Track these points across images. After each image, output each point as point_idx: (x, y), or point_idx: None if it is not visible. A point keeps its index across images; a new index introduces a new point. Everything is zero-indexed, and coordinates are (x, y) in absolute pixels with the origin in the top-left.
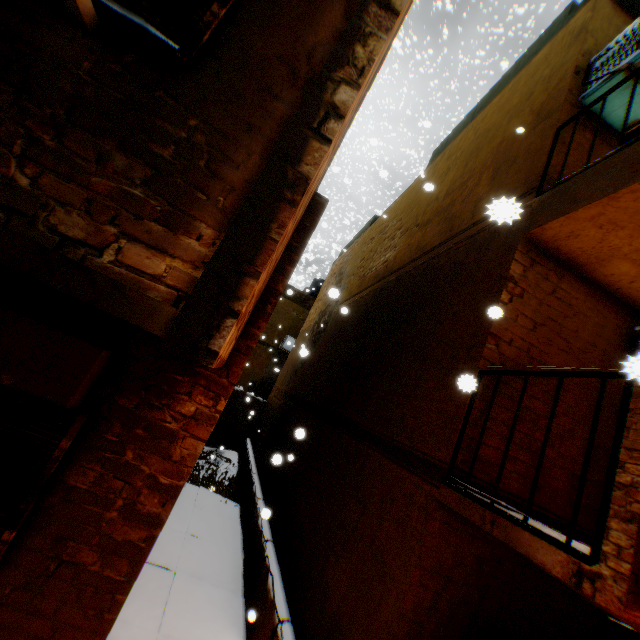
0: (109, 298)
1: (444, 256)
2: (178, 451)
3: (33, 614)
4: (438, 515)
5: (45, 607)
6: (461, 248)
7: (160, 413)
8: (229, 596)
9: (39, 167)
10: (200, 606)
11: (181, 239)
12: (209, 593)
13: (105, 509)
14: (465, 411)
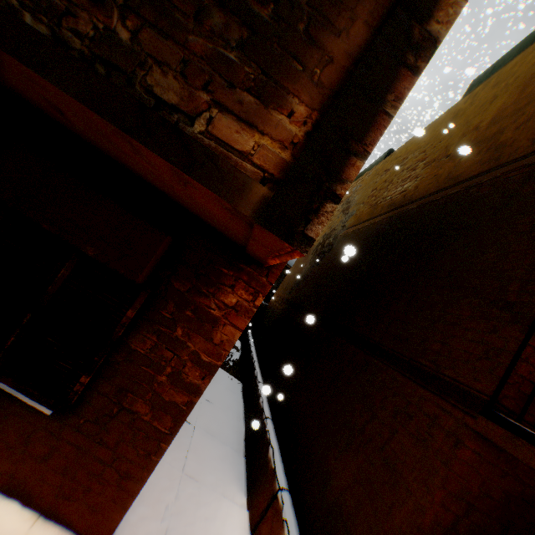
0: (200, 168)
1: (486, 185)
2: (218, 335)
3: (98, 444)
4: (469, 444)
5: (107, 440)
6: (512, 177)
7: (206, 300)
8: (234, 455)
9: (138, 21)
10: (213, 458)
11: (272, 114)
12: (219, 449)
13: (156, 373)
14: (516, 346)
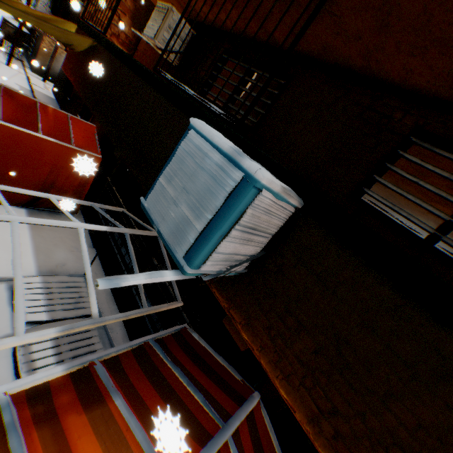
0: None
1: None
2: None
3: None
4: None
5: None
6: None
7: None
8: None
9: None
10: None
11: None
12: None
13: None
14: None
